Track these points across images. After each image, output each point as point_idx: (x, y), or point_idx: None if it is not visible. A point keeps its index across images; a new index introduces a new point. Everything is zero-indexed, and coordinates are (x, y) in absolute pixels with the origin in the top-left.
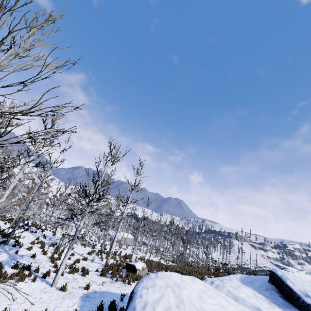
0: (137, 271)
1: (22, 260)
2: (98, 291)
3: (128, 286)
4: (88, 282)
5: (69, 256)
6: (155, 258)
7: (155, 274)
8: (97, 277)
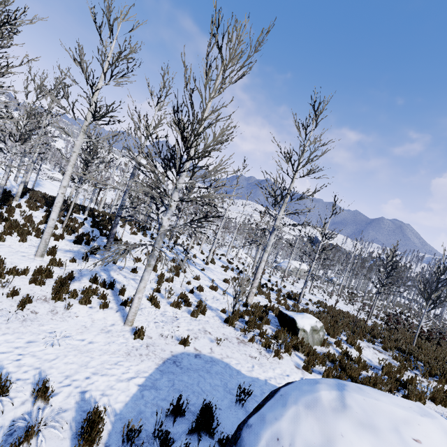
0: (300, 333)
1: (117, 274)
2: (205, 355)
3: (272, 361)
4: (196, 330)
5: (188, 280)
6: (347, 307)
7: (337, 394)
8: (219, 323)
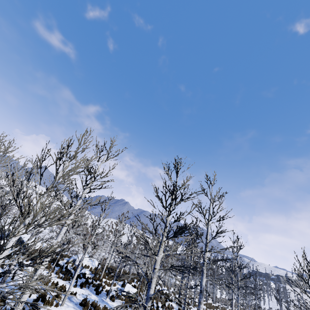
0: None
1: None
2: None
3: None
4: None
5: None
6: None
7: None
8: None
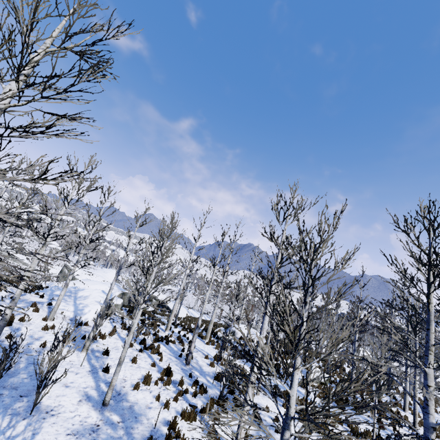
0: None
1: None
2: None
3: None
4: None
5: None
6: None
7: None
8: None
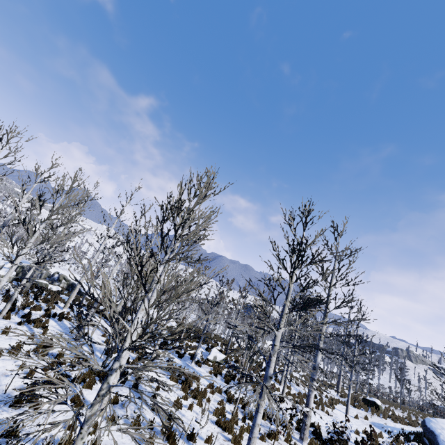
0: (380, 407)
1: (297, 388)
2: (374, 421)
3: (385, 420)
4: (357, 412)
5: None
6: None
7: (434, 419)
8: (354, 408)
